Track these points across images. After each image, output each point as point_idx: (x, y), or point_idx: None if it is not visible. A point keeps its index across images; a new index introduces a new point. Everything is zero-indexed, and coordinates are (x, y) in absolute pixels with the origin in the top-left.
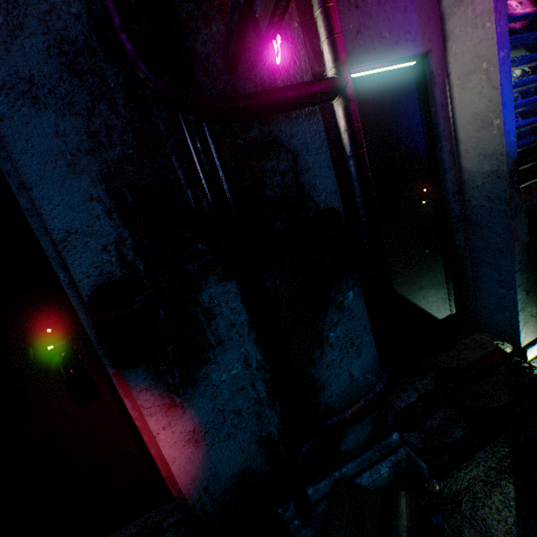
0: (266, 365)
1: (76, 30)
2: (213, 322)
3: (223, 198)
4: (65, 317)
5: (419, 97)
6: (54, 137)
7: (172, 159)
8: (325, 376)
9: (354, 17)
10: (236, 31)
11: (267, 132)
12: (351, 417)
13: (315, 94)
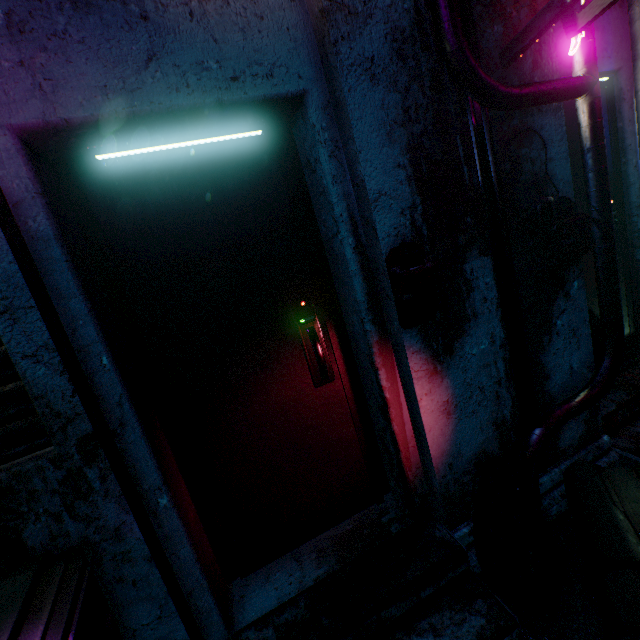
0: (506, 344)
1: (405, 22)
2: (471, 294)
3: (488, 178)
4: (313, 294)
5: (609, 112)
6: (380, 109)
7: (456, 138)
8: (551, 364)
9: (563, 33)
10: (542, 27)
11: (524, 122)
12: (578, 405)
13: (573, 89)
